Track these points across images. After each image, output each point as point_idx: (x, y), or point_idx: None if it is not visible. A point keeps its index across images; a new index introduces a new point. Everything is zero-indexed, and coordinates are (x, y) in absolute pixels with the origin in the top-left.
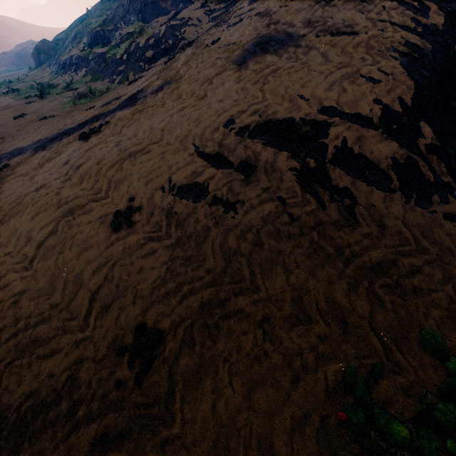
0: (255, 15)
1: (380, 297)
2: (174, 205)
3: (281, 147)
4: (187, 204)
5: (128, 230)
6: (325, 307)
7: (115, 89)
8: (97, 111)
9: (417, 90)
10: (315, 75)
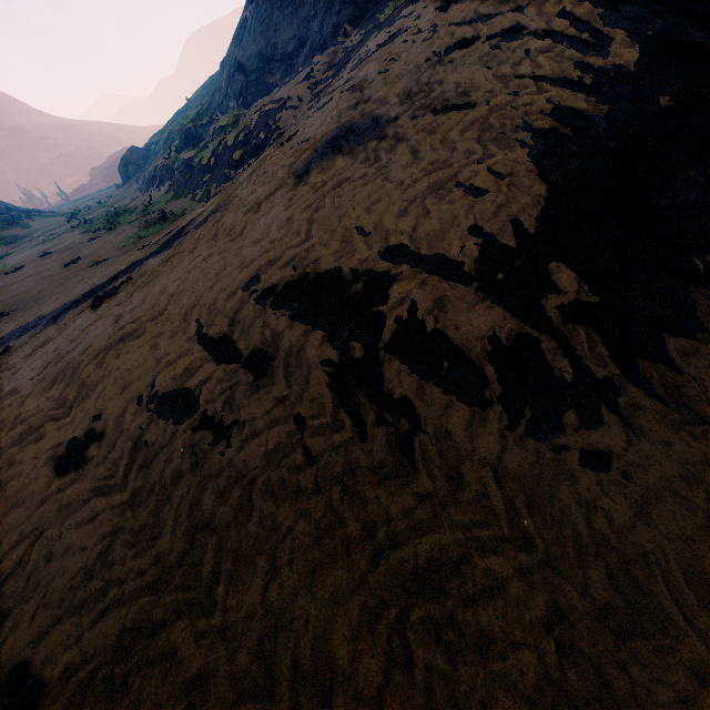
0: (348, 89)
1: (410, 650)
2: (148, 429)
3: (314, 323)
4: (165, 428)
5: (76, 474)
6: (307, 662)
7: (192, 210)
8: (140, 255)
9: (551, 202)
10: (390, 189)
